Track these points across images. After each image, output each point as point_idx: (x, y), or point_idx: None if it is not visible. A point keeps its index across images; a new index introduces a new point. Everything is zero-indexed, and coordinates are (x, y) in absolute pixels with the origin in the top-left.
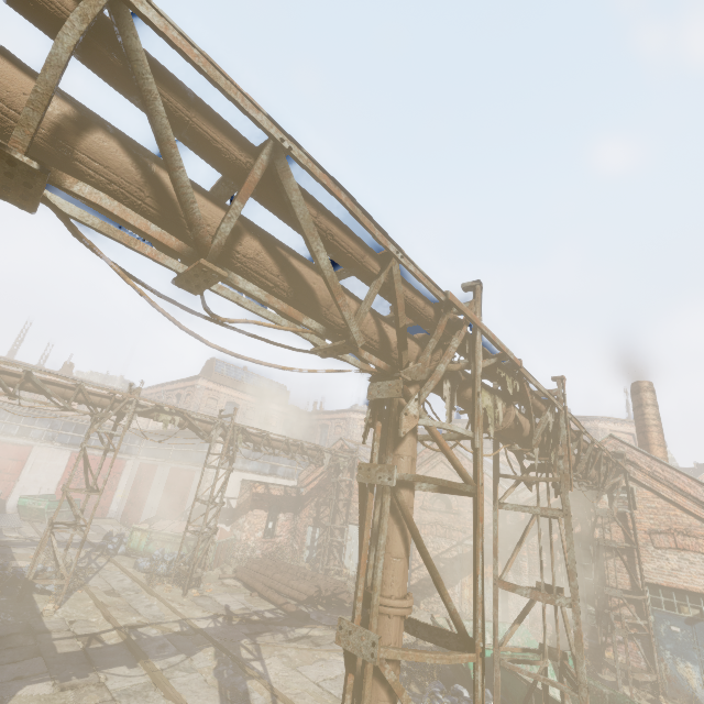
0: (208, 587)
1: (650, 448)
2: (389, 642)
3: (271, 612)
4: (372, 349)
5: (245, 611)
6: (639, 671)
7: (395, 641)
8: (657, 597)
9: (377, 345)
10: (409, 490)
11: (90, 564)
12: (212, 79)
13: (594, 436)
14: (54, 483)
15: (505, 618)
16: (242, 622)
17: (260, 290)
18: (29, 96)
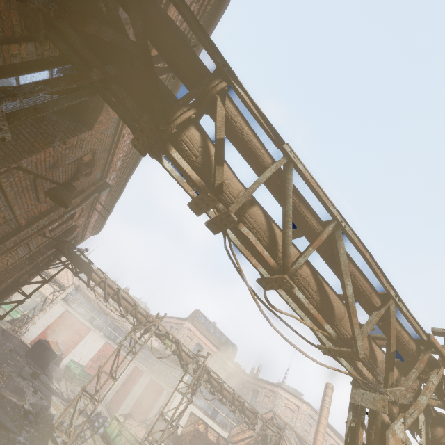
0: None
1: None
2: None
3: None
4: (361, 360)
5: None
6: None
7: None
8: None
9: (366, 359)
10: None
11: (82, 432)
12: (317, 192)
13: None
14: (88, 358)
15: None
16: None
17: (304, 298)
18: (238, 190)
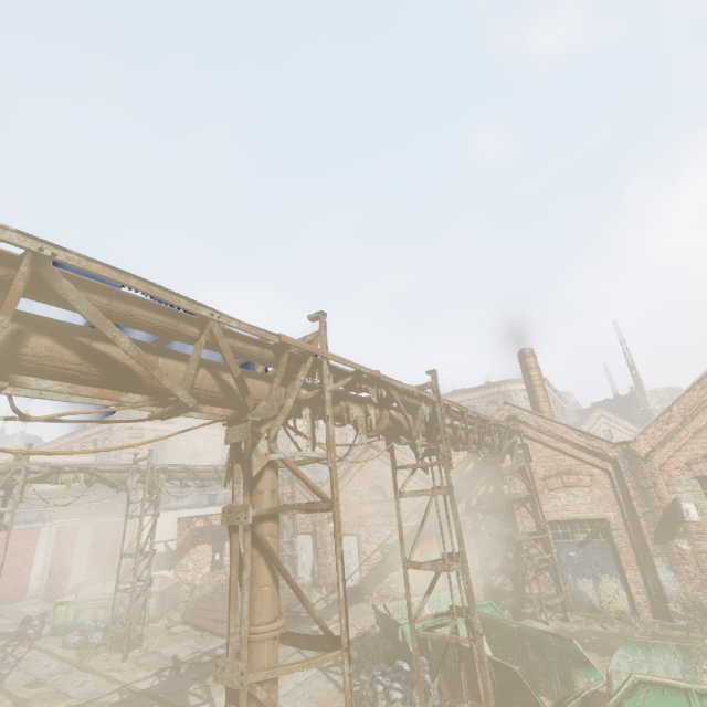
0: (153, 642)
1: (539, 405)
2: (263, 665)
3: (223, 647)
4: (216, 400)
5: (195, 654)
6: (551, 597)
7: (269, 662)
8: (556, 532)
9: (221, 396)
10: (272, 521)
11: (6, 659)
12: None
13: (508, 398)
14: None
15: (446, 584)
16: (191, 667)
17: (60, 384)
18: None
